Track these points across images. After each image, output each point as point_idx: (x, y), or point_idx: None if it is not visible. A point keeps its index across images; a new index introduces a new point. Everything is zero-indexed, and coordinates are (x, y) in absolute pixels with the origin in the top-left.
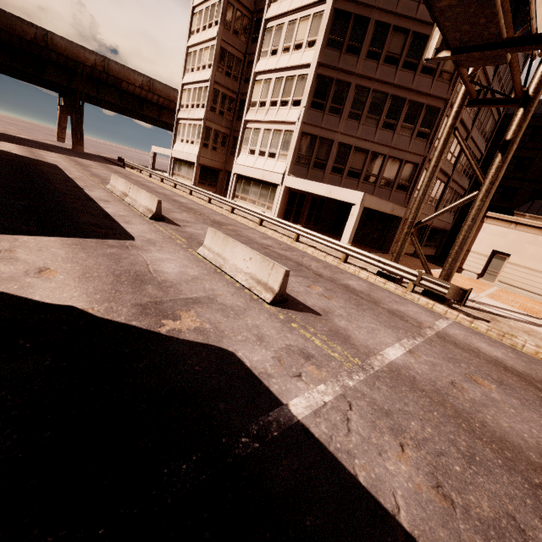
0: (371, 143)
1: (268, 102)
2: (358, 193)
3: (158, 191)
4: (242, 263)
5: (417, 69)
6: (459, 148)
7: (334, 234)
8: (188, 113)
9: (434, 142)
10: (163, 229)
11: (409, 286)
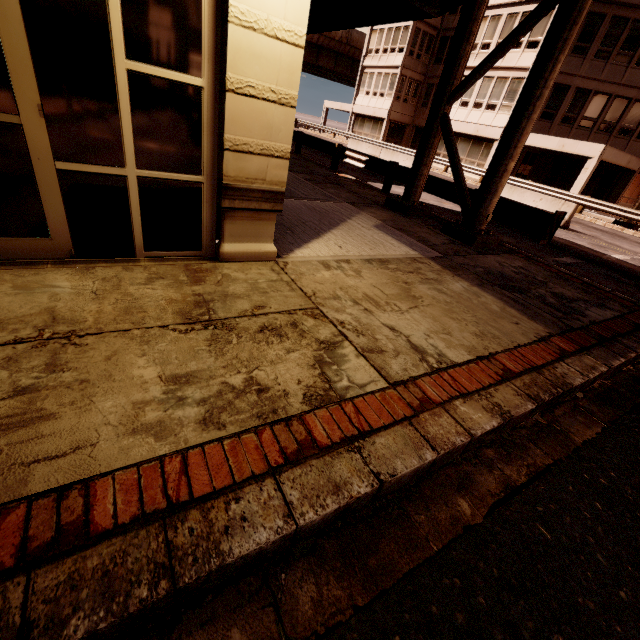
0: (616, 86)
1: (494, 44)
2: (598, 146)
3: None
4: (531, 204)
5: None
6: None
7: None
8: (378, 60)
9: None
10: None
11: None
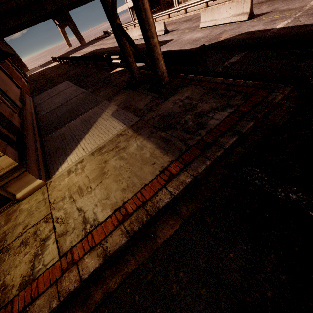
0: None
1: None
2: None
3: None
4: (226, 14)
5: None
6: None
7: None
8: None
9: None
10: (174, 33)
11: None
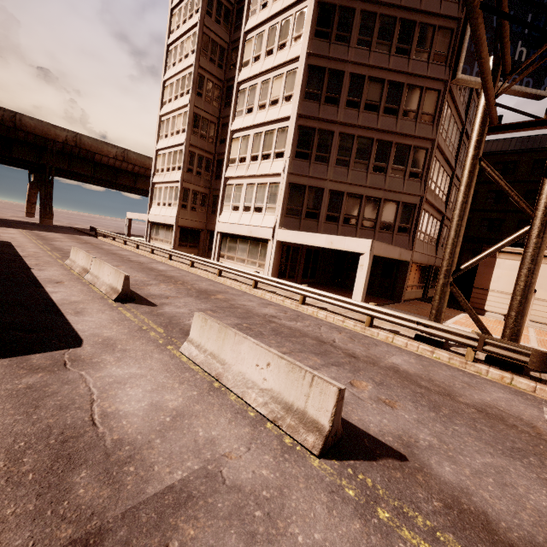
0: (363, 188)
1: (249, 157)
2: (365, 241)
3: (132, 260)
4: (254, 372)
5: (398, 114)
6: (447, 186)
7: (334, 286)
8: (164, 177)
9: (428, 181)
10: (132, 314)
11: (468, 354)
